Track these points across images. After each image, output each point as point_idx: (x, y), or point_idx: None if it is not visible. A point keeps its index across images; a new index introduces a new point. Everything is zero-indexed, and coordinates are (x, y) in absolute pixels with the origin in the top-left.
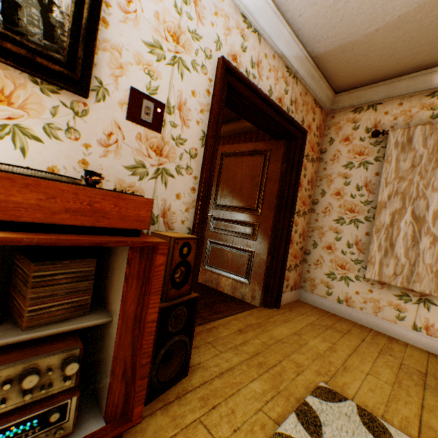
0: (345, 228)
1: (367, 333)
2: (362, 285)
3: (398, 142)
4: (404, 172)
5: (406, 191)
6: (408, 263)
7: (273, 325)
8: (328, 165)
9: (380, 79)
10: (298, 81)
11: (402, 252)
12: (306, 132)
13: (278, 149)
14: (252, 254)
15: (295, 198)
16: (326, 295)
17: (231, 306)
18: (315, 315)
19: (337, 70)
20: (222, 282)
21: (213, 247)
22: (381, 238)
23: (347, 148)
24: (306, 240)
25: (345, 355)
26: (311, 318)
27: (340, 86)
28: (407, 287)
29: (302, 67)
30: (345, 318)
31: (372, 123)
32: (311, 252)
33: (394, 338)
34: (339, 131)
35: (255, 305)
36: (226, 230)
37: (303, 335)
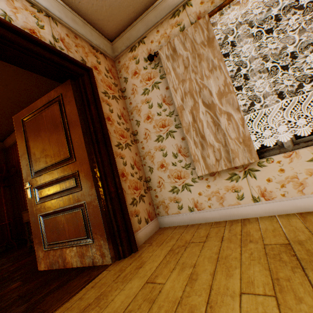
0: (166, 142)
1: (224, 228)
2: (200, 185)
3: (168, 55)
4: (183, 75)
5: (191, 89)
6: (222, 145)
7: (121, 285)
8: (132, 99)
9: (135, 17)
10: (57, 22)
11: (213, 139)
12: (91, 69)
13: (68, 90)
14: (84, 206)
15: (106, 131)
16: (179, 210)
17: (71, 286)
18: (174, 236)
19: (94, 13)
20: (68, 257)
21: (46, 220)
22: (193, 135)
23: (138, 79)
24: (143, 169)
25: (209, 277)
26: (170, 243)
27: (110, 33)
28: (231, 167)
29: (53, 7)
30: (203, 223)
31: (147, 53)
32: (152, 178)
33: (246, 219)
34: (128, 69)
35: (108, 264)
36: (52, 194)
37: (158, 276)
